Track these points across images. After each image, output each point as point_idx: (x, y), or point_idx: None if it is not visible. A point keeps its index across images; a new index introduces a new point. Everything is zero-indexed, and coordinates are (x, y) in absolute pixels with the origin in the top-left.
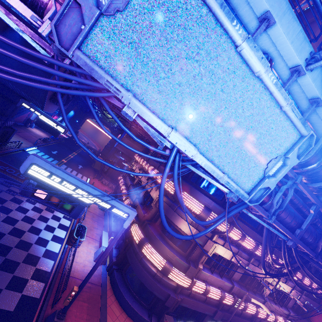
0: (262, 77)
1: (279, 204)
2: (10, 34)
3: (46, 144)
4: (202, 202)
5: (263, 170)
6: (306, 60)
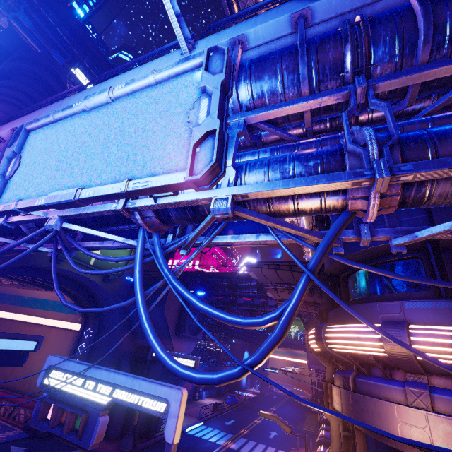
0: (113, 95)
1: (372, 138)
2: (132, 294)
3: (217, 413)
4: (377, 321)
5: (190, 130)
6: (181, 54)
